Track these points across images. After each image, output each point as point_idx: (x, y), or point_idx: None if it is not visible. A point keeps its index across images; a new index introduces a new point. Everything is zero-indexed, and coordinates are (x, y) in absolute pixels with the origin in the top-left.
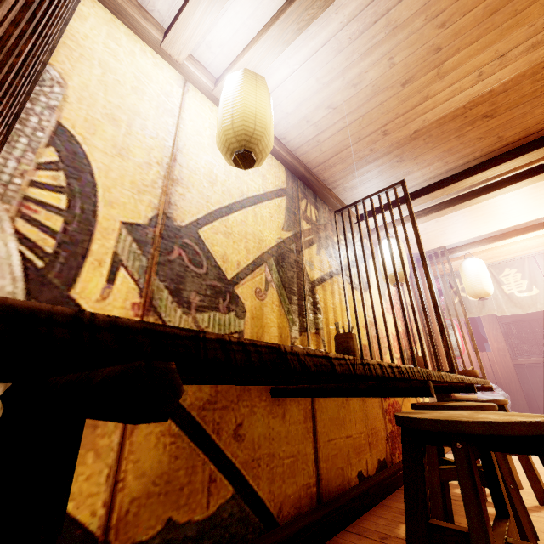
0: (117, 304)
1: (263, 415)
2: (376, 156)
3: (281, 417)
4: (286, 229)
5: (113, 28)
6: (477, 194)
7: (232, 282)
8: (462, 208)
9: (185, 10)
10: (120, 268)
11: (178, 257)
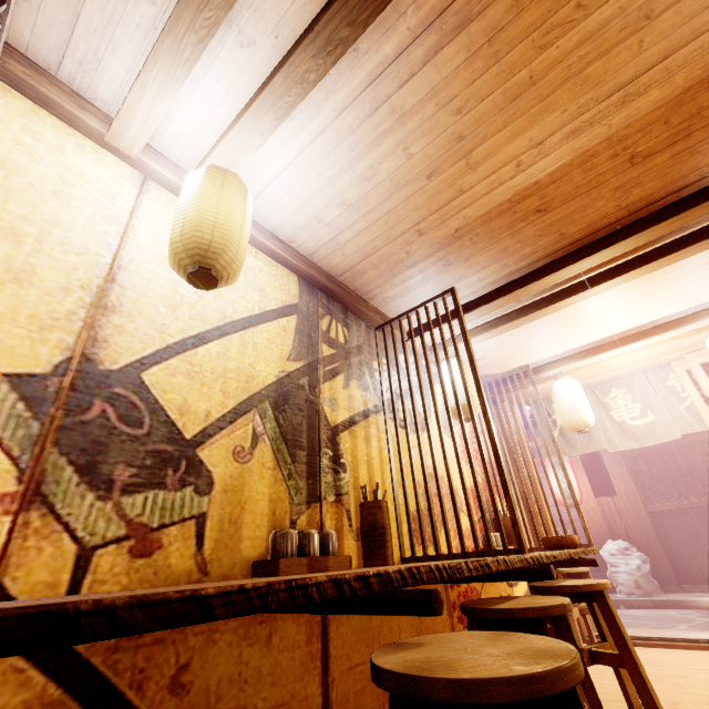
0: None
1: (231, 643)
2: (415, 260)
3: (265, 642)
4: (293, 359)
5: (33, 120)
6: (551, 300)
7: (193, 442)
8: (537, 318)
9: (128, 99)
10: None
11: (100, 416)
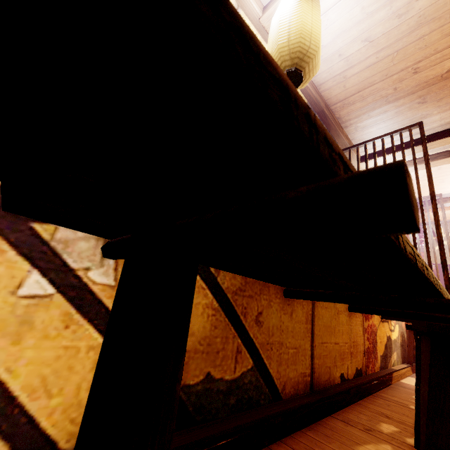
0: None
1: (277, 309)
2: (398, 96)
3: (290, 315)
4: None
5: None
6: None
7: None
8: None
9: None
10: None
11: None
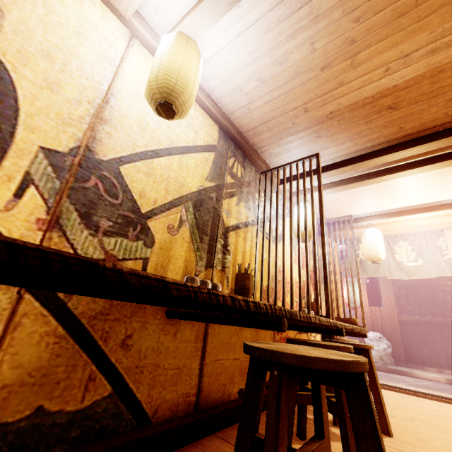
0: (21, 217)
1: (155, 331)
2: (297, 130)
3: (173, 335)
4: (209, 180)
5: None
6: (379, 174)
7: (146, 216)
8: (367, 185)
9: None
10: (30, 186)
11: (94, 186)
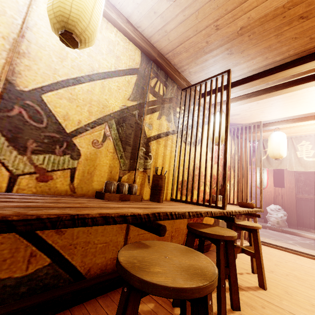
0: None
1: None
2: (211, 48)
3: None
4: (131, 99)
5: None
6: (287, 85)
7: (71, 135)
8: (274, 96)
9: None
10: None
11: (18, 114)
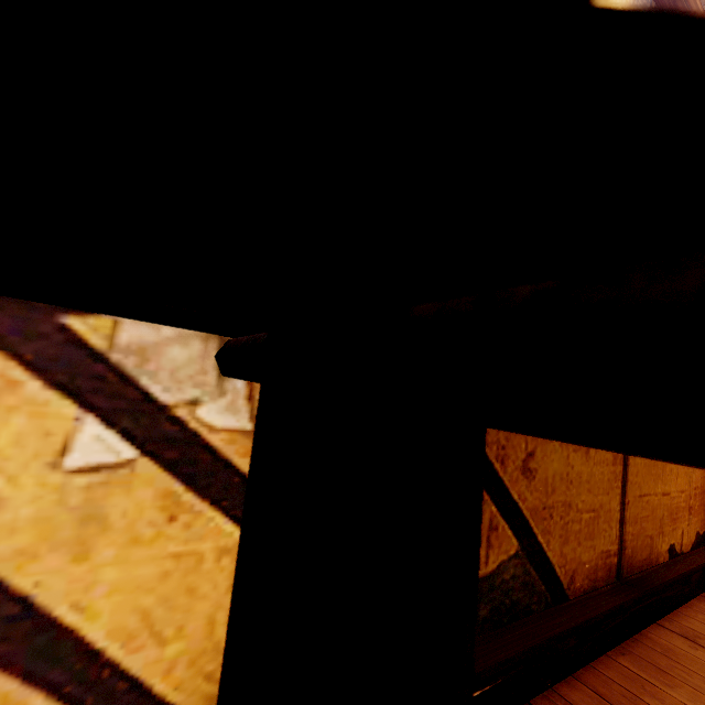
0: None
1: (562, 444)
2: None
3: (584, 452)
4: None
5: None
6: None
7: None
8: None
9: None
10: None
11: None
